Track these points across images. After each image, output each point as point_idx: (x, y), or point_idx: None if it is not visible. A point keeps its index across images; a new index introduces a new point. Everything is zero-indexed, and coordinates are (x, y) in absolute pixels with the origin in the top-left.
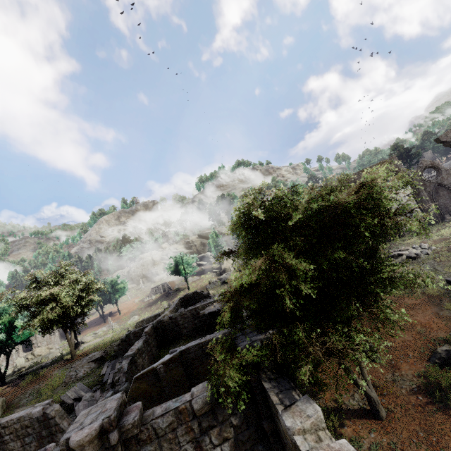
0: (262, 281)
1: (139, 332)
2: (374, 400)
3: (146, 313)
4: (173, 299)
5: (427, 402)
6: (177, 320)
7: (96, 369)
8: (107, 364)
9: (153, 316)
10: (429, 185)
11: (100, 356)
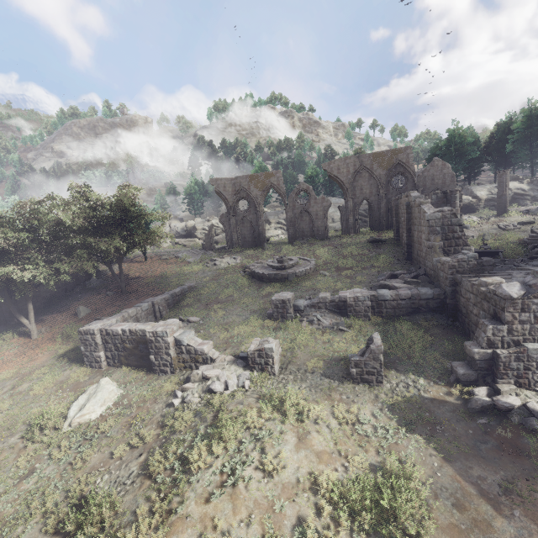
0: None
1: None
2: (30, 330)
3: None
4: None
5: (58, 336)
6: None
7: None
8: None
9: None
10: (298, 208)
11: None
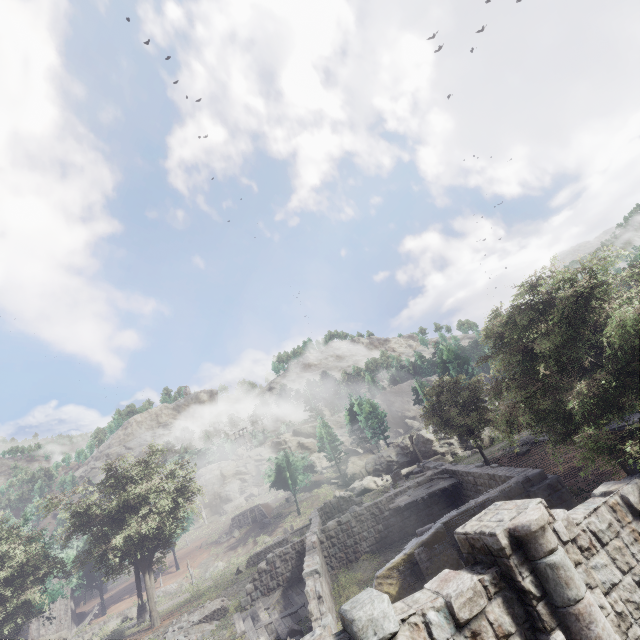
0: None
1: (288, 553)
2: None
3: (233, 559)
4: (276, 530)
5: None
6: (350, 525)
7: (218, 630)
8: (239, 617)
9: (276, 542)
10: None
11: (219, 607)
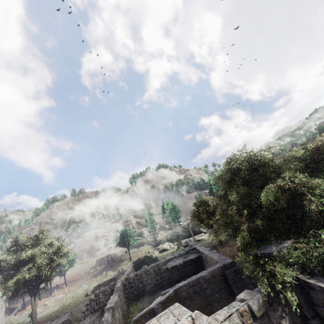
0: (281, 198)
1: (107, 290)
2: None
3: (93, 283)
4: (117, 268)
5: None
6: (142, 276)
7: None
8: None
9: (109, 279)
10: None
11: (67, 319)
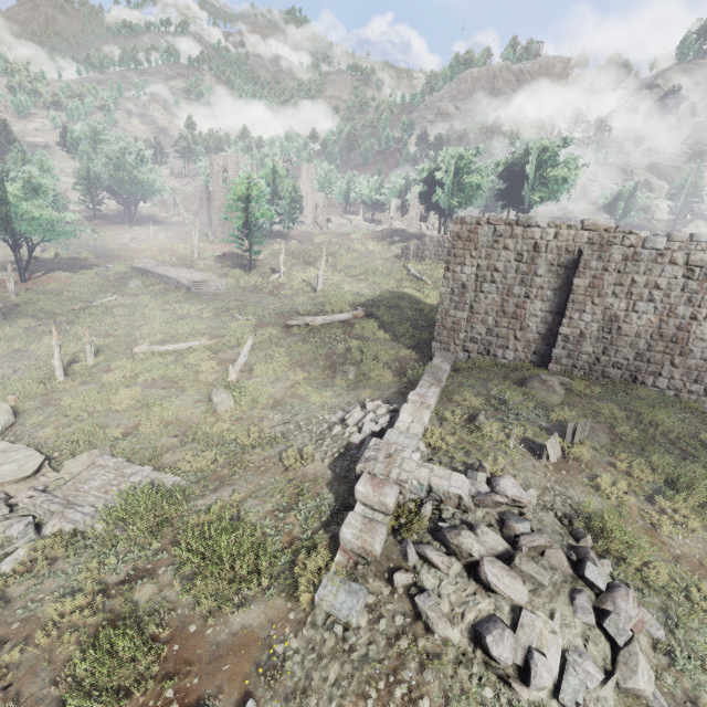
0: None
1: None
2: None
3: None
4: None
5: None
6: None
7: None
8: None
9: None
10: None
11: None
